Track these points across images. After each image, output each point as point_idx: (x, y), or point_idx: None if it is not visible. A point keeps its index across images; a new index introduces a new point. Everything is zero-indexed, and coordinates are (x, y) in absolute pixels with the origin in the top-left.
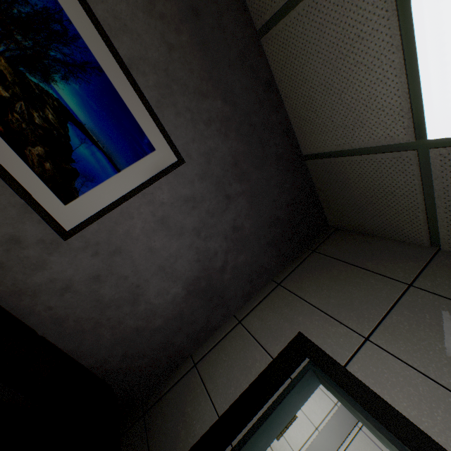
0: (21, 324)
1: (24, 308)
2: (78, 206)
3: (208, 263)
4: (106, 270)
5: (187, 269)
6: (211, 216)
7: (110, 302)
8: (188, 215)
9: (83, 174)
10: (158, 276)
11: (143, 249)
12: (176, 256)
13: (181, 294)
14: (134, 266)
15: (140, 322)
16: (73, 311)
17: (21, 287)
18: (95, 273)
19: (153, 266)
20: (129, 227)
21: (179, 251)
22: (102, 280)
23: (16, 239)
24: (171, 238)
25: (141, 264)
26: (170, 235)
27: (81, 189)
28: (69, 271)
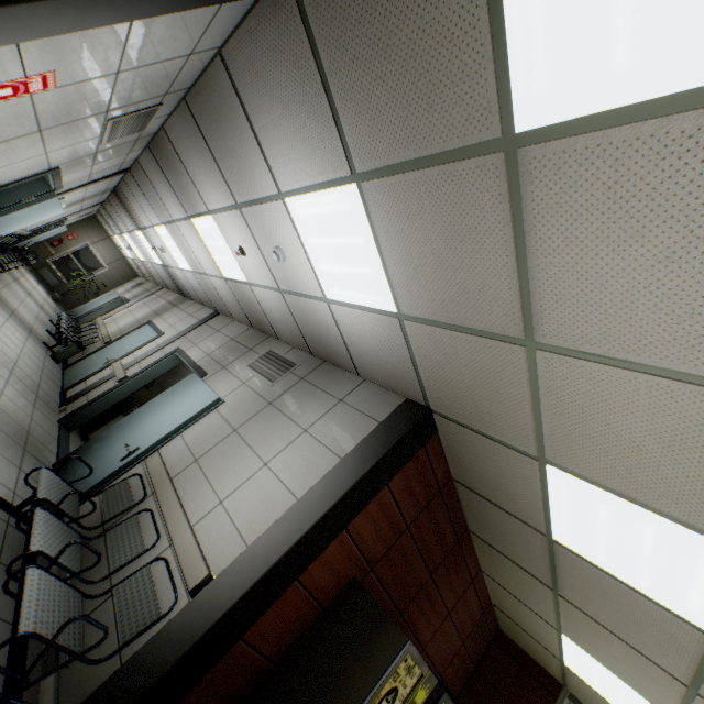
0: None
1: None
2: None
3: None
4: None
5: None
6: None
7: None
8: None
9: None
10: None
11: None
12: None
13: None
14: None
15: None
16: None
17: None
18: None
19: None
20: None
21: None
22: None
23: None
24: None
25: None
26: None
27: None
28: None
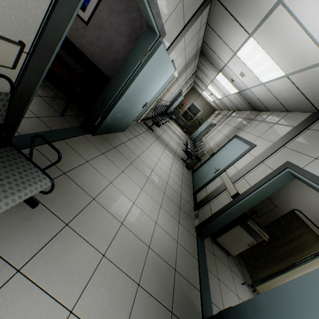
0: (82, 52)
1: (84, 51)
2: (87, 12)
3: (133, 26)
4: (100, 35)
5: (125, 30)
6: (129, 1)
7: (104, 48)
8: (120, 4)
9: (85, 0)
10: (116, 35)
11: (108, 24)
12: (120, 25)
13: (126, 42)
14: (107, 32)
15: (115, 56)
16: (95, 52)
17: (82, 45)
18: (97, 37)
19: (113, 31)
20: (102, 16)
21: (120, 22)
22: (99, 39)
23: (77, 28)
24: (116, 17)
25: (109, 31)
26: (116, 16)
27: (86, 6)
28: (91, 37)
